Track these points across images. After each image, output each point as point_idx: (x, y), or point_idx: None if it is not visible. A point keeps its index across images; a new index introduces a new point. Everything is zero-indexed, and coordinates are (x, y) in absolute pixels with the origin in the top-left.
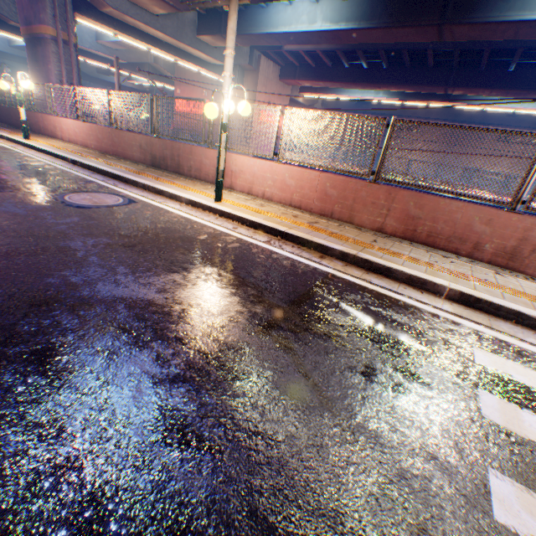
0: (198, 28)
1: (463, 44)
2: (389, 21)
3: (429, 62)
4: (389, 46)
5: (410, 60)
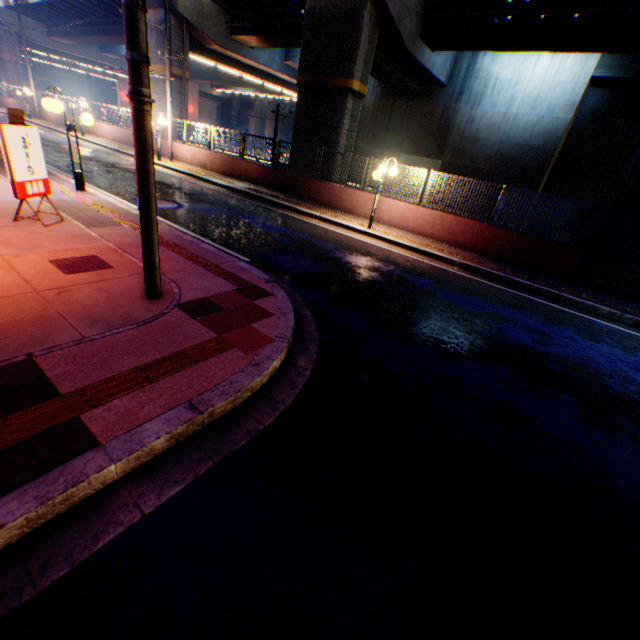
0: (101, 49)
1: None
2: None
3: None
4: None
5: None
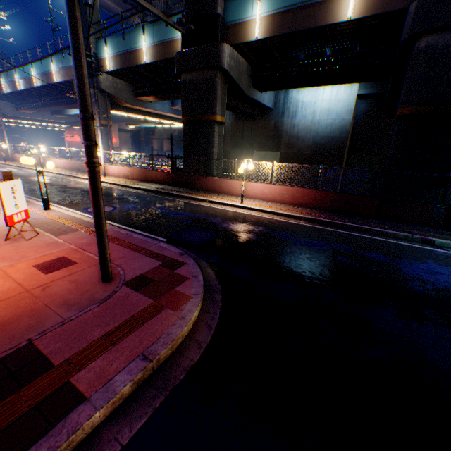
0: (52, 113)
1: None
2: None
3: None
4: None
5: None
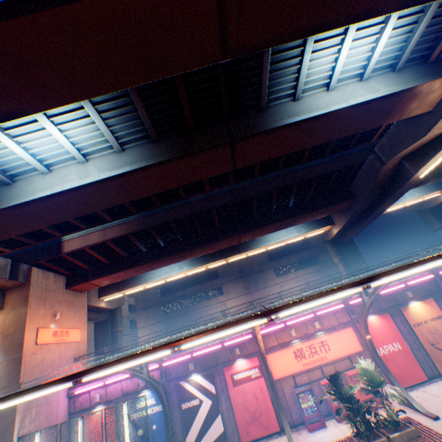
0: None
1: (237, 197)
2: (180, 151)
3: (216, 221)
4: (179, 215)
5: (200, 226)
